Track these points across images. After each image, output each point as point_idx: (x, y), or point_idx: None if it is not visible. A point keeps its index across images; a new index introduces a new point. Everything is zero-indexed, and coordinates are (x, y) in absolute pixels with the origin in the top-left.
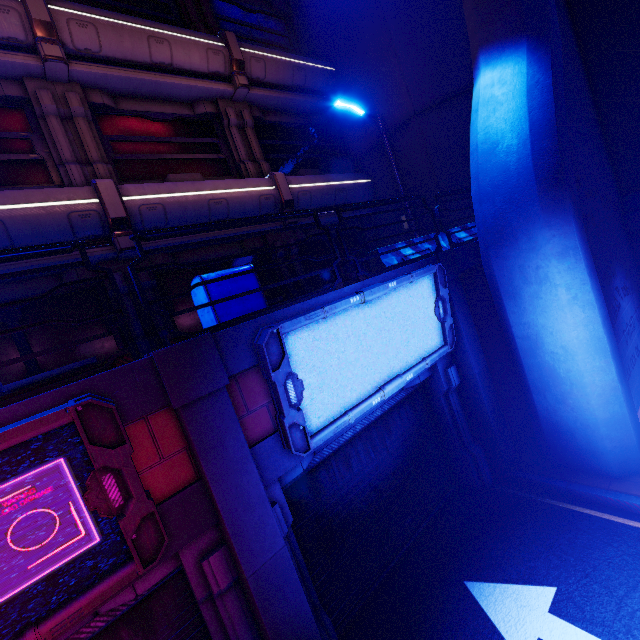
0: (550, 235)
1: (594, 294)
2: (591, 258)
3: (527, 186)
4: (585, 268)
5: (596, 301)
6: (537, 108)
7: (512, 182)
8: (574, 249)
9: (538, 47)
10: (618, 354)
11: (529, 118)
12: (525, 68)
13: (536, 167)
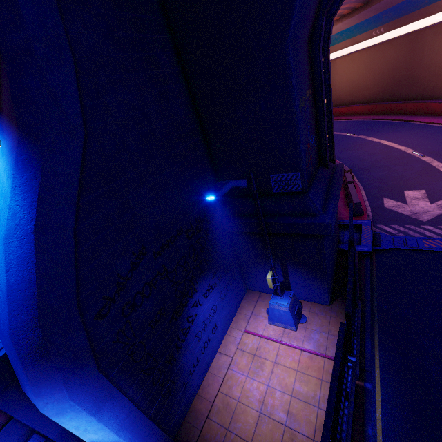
0: (43, 403)
1: (104, 421)
2: (106, 385)
3: (15, 355)
4: (87, 413)
5: (107, 424)
6: (15, 265)
7: (7, 341)
8: (71, 407)
9: (28, 161)
10: (146, 424)
11: (6, 279)
12: (9, 195)
13: (16, 343)
